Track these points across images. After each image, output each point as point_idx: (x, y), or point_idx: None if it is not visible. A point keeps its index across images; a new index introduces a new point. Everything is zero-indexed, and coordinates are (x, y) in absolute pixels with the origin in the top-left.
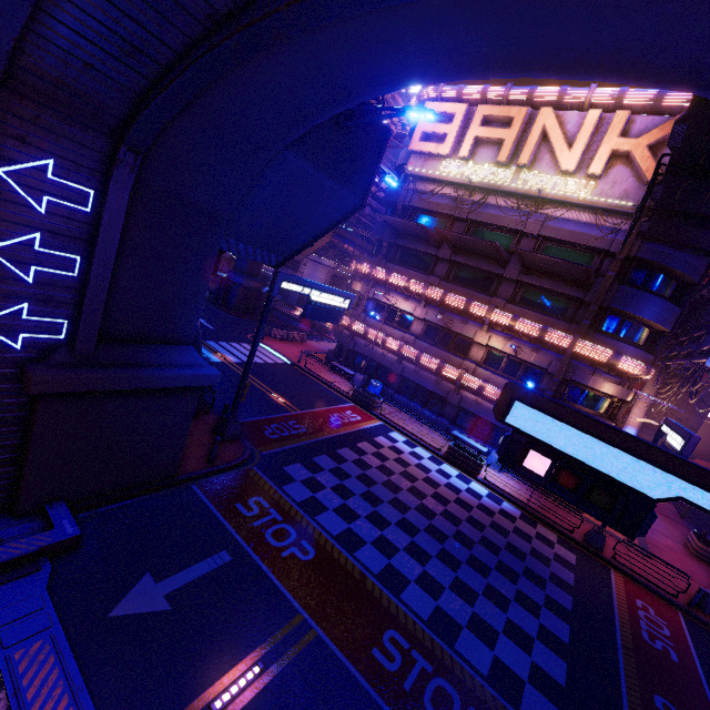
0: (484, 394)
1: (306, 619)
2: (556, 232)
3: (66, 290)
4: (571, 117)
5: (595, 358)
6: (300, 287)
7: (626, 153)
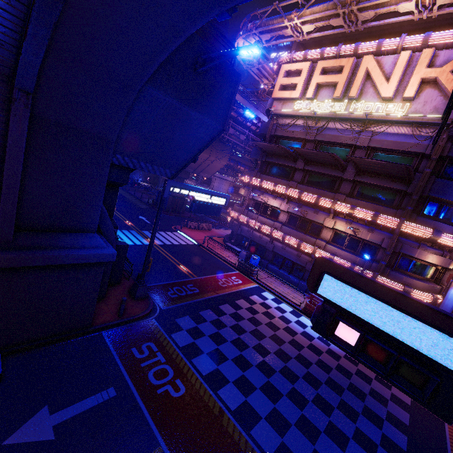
0: None
1: (164, 452)
2: (381, 143)
3: None
4: (388, 59)
5: (419, 236)
6: (185, 191)
7: (433, 79)
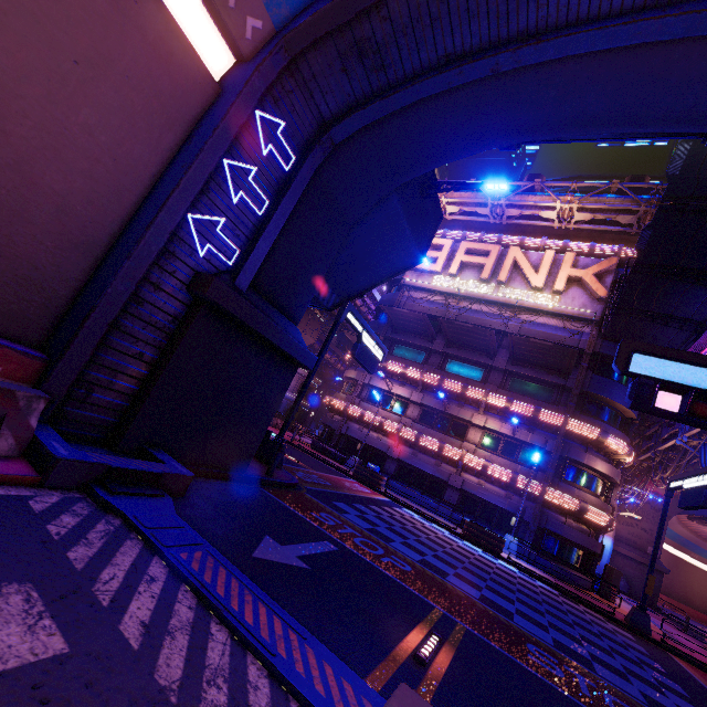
0: (487, 474)
1: (446, 614)
2: (532, 333)
3: (249, 223)
4: (533, 254)
5: (586, 436)
6: (357, 323)
7: (578, 278)
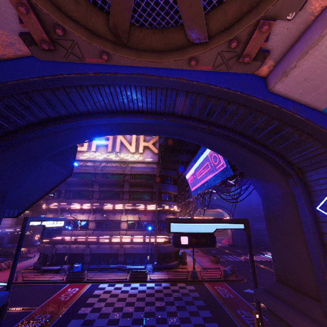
0: (133, 242)
1: None
2: (136, 171)
3: None
4: (127, 137)
5: (164, 210)
6: (39, 222)
7: (147, 146)
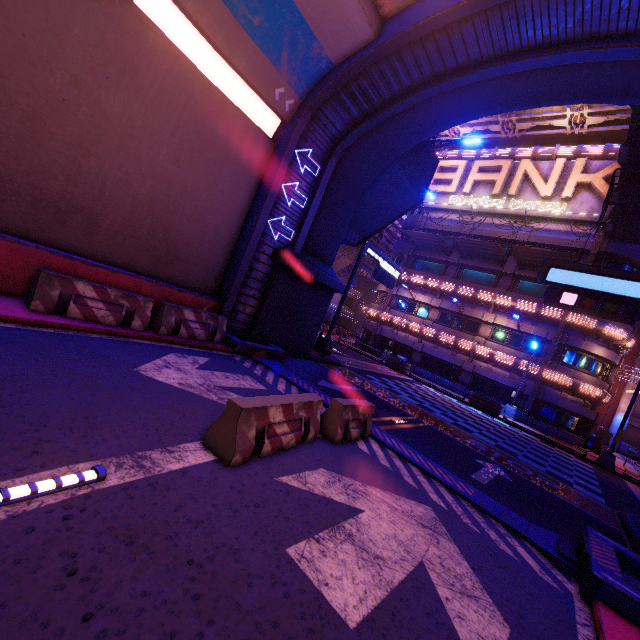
0: (494, 360)
1: (419, 419)
2: (541, 239)
3: (298, 214)
4: (544, 164)
5: (584, 326)
6: (375, 255)
7: (587, 183)
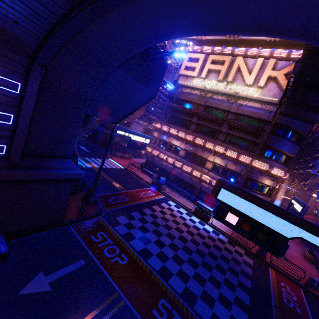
0: (211, 184)
1: (120, 294)
2: (244, 111)
3: (5, 130)
4: (250, 61)
5: (261, 168)
6: (126, 133)
7: (274, 77)
